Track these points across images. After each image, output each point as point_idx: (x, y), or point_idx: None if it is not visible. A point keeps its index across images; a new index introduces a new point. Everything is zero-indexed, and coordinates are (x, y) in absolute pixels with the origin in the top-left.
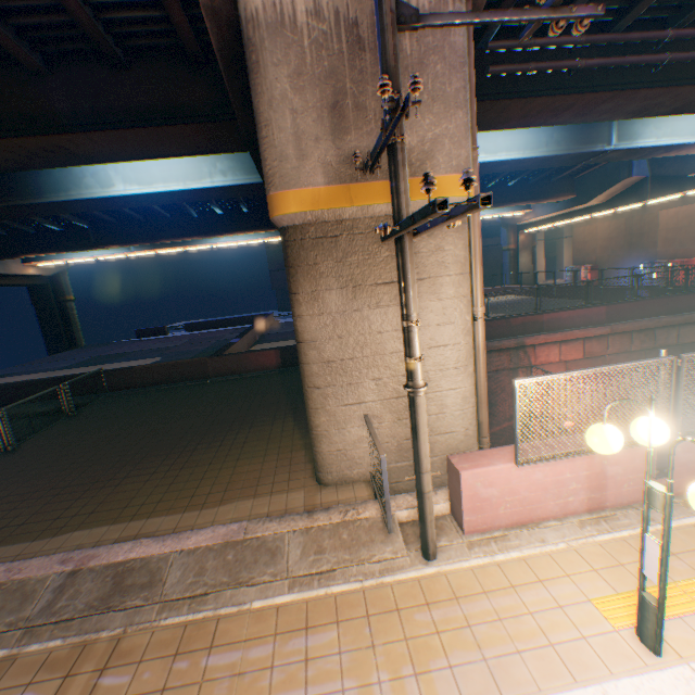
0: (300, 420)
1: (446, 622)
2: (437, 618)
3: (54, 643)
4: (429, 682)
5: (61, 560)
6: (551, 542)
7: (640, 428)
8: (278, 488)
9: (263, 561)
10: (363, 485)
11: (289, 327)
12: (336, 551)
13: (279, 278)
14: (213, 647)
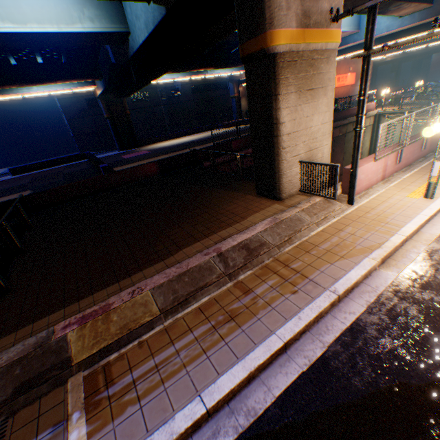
0: (223, 188)
1: (378, 213)
2: (374, 214)
3: (249, 272)
4: (391, 223)
5: (203, 255)
6: (380, 190)
7: (435, 127)
8: (262, 207)
9: (298, 223)
10: (299, 196)
11: (114, 158)
12: (320, 212)
13: (77, 125)
14: (317, 246)
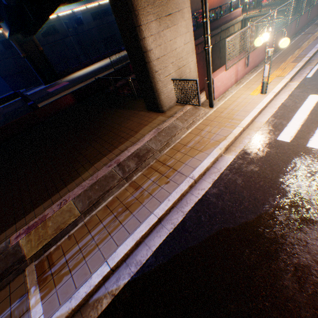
0: (123, 108)
1: (228, 112)
2: (226, 113)
3: (140, 174)
4: (236, 119)
5: (108, 167)
6: (233, 92)
7: (264, 37)
8: (150, 120)
9: (174, 130)
10: (176, 106)
11: (41, 93)
12: (190, 118)
13: (1, 68)
14: (185, 145)
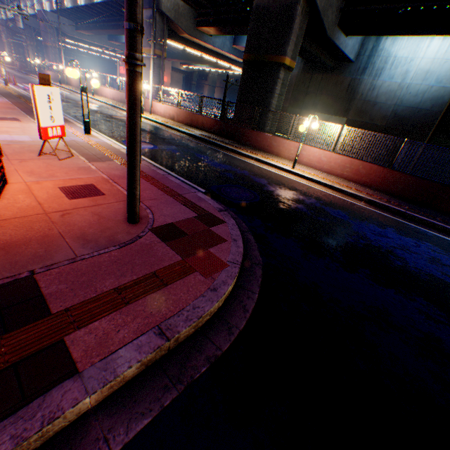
0: None
1: None
2: None
3: None
4: None
5: None
6: None
7: None
8: None
9: None
10: None
11: None
12: None
13: None
14: None
